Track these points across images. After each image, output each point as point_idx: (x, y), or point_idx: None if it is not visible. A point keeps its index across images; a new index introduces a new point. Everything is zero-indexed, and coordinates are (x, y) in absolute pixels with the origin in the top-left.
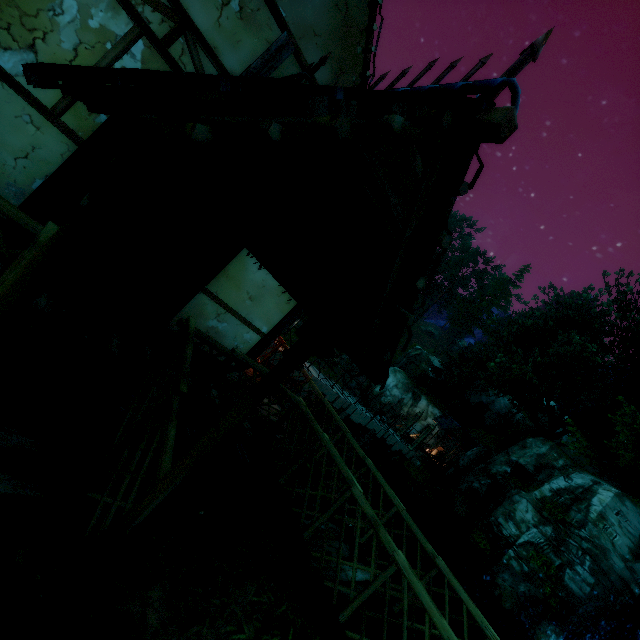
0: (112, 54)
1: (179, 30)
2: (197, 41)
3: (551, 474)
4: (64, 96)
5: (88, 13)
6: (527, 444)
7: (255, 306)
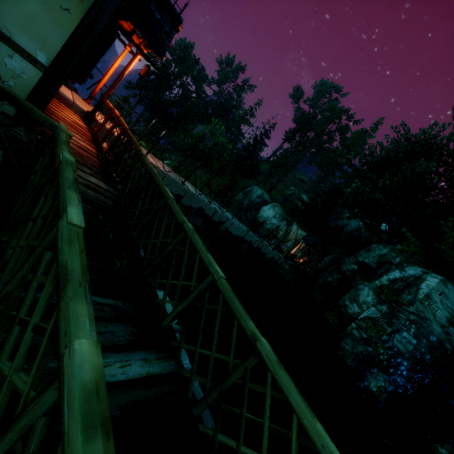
0: None
1: None
2: None
3: (389, 269)
4: None
5: None
6: (371, 248)
7: (1, 0)
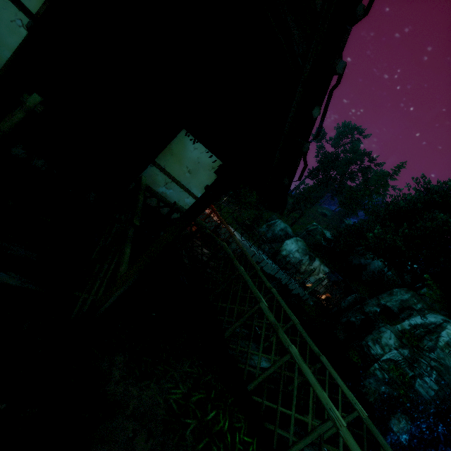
0: None
1: None
2: None
3: (411, 314)
4: (44, 3)
5: None
6: (394, 292)
7: (192, 178)
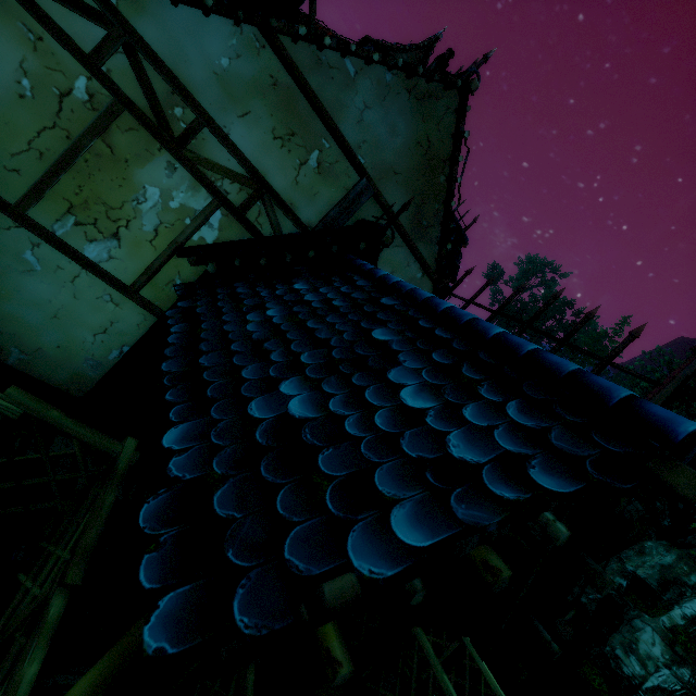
0: (191, 228)
1: (257, 195)
2: (274, 202)
3: (682, 593)
4: (143, 273)
5: (169, 196)
6: (646, 549)
7: None
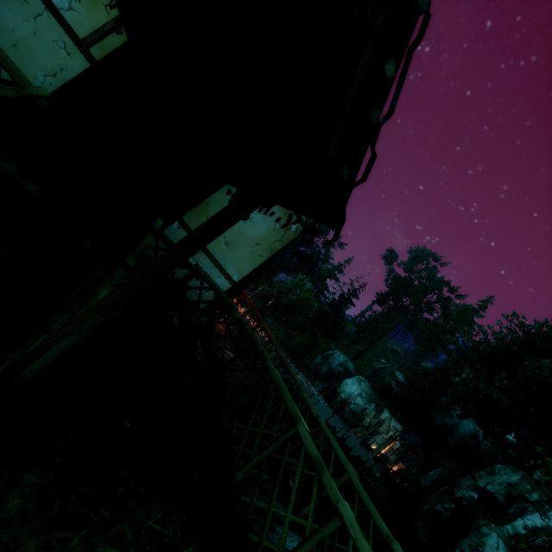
0: None
1: None
2: None
3: (524, 508)
4: (95, 31)
5: None
6: (495, 470)
7: (229, 252)
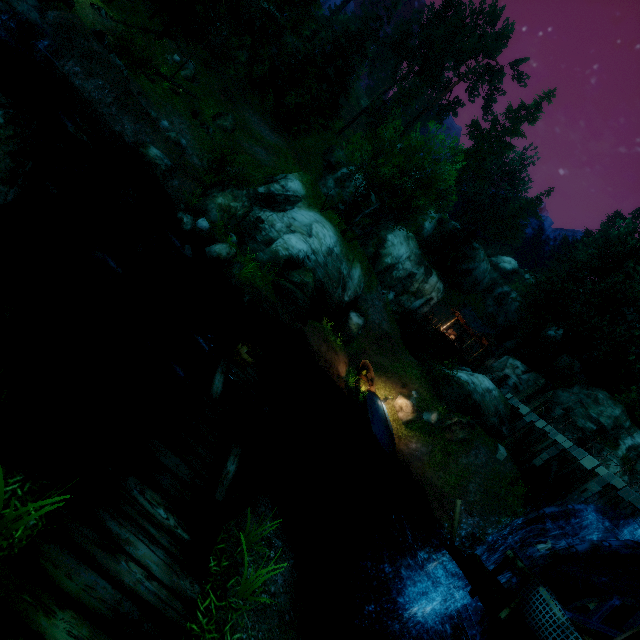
0: None
1: None
2: None
3: (620, 431)
4: None
5: None
6: (599, 400)
7: None
